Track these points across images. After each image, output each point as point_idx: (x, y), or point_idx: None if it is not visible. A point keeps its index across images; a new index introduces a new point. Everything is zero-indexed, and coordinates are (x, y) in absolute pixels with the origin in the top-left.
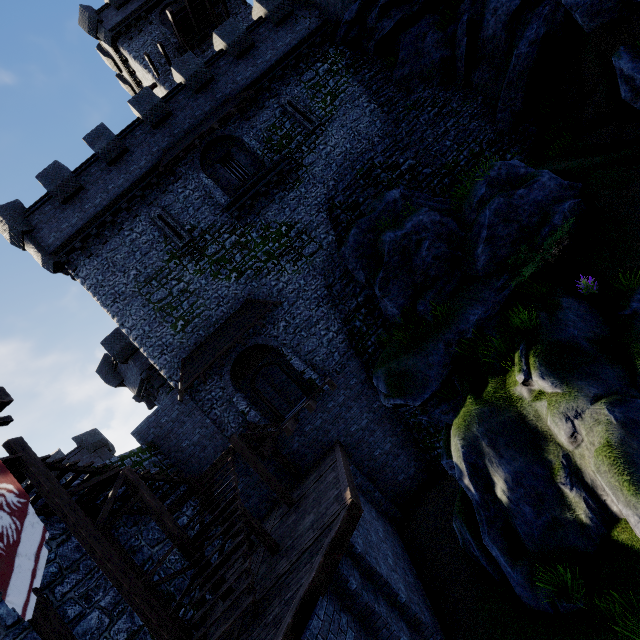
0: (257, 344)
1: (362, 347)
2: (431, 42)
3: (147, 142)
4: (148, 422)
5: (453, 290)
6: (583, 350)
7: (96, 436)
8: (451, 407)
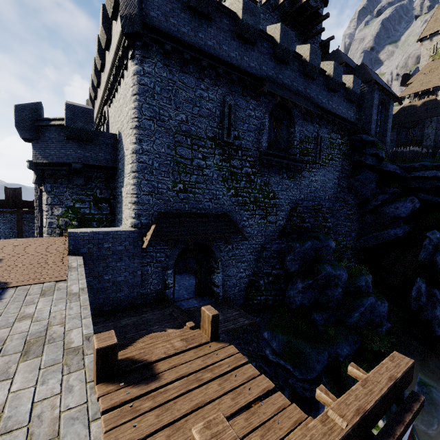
0: (210, 246)
1: (252, 295)
2: (372, 187)
3: (264, 57)
4: (93, 236)
5: (334, 321)
6: (392, 412)
7: None
8: (311, 389)
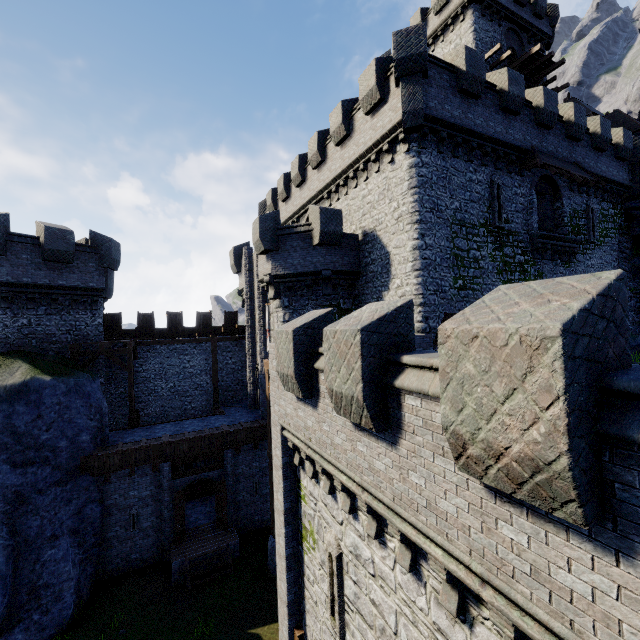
0: None
1: None
2: None
3: (527, 126)
4: None
5: None
6: None
7: (117, 253)
8: None
